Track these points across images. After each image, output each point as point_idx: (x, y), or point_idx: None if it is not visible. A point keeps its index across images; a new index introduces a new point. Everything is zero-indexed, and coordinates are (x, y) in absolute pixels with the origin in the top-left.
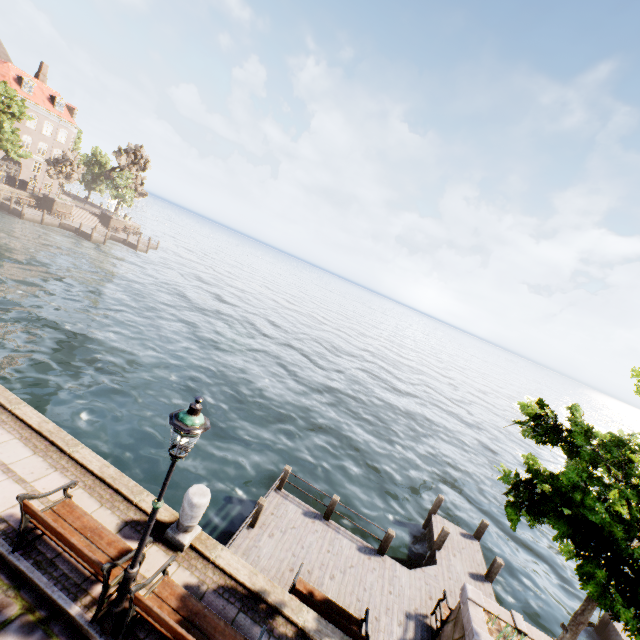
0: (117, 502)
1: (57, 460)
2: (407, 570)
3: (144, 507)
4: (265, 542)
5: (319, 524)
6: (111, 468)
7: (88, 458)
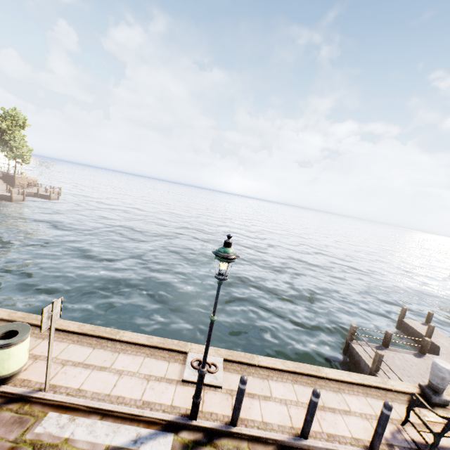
0: (386, 395)
1: (328, 386)
2: (439, 356)
3: (400, 389)
4: (392, 377)
5: (388, 352)
6: (352, 374)
7: (336, 374)
